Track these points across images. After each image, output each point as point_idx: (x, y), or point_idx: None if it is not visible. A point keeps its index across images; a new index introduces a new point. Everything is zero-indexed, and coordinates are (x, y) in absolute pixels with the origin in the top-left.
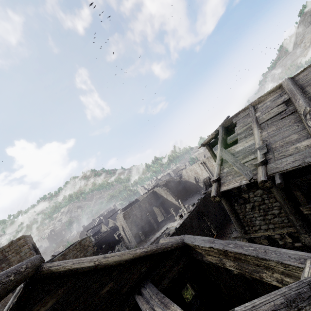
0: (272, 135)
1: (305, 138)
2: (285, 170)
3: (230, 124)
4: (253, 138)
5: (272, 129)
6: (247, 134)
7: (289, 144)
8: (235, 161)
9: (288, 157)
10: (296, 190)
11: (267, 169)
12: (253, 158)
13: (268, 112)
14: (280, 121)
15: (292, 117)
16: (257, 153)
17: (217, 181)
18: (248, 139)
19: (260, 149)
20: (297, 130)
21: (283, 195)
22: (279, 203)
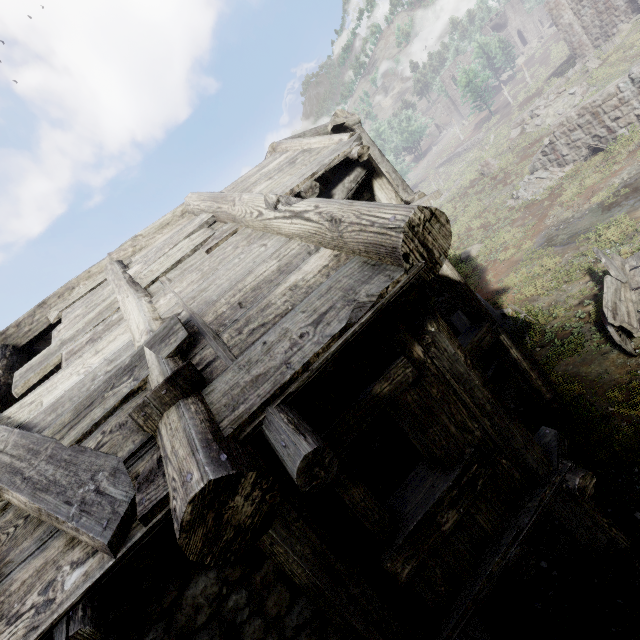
0: (194, 293)
1: (304, 255)
2: (302, 370)
3: (39, 330)
4: (125, 327)
5: (190, 279)
6: (100, 328)
7: (265, 288)
8: (29, 451)
9: (284, 318)
10: (348, 482)
11: (215, 407)
12: (131, 389)
13: (165, 254)
14: (208, 256)
15: (238, 239)
16: (148, 362)
17: None
18: (105, 338)
19: (156, 343)
20: (269, 252)
21: (316, 539)
22: (309, 601)
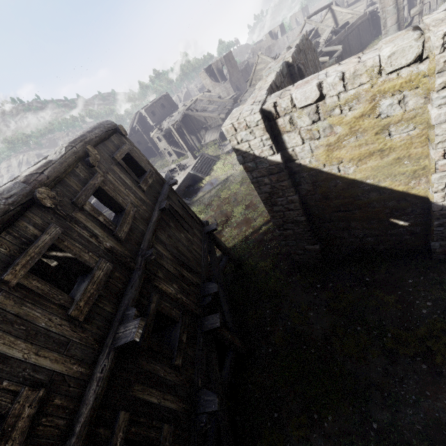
0: None
1: None
2: None
3: None
4: None
5: None
6: None
7: None
8: None
9: None
10: None
11: None
12: None
13: None
14: None
15: None
16: None
17: (347, 2)
18: None
19: None
20: None
21: None
22: None
